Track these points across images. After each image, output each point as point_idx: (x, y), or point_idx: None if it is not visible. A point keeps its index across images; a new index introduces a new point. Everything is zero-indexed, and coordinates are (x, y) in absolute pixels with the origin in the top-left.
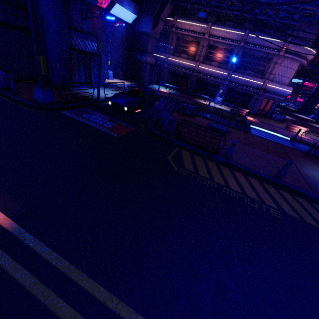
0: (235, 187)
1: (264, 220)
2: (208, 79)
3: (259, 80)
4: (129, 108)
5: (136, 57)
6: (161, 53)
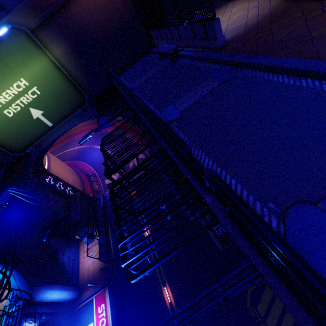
0: None
1: None
2: None
3: None
4: None
5: None
6: None
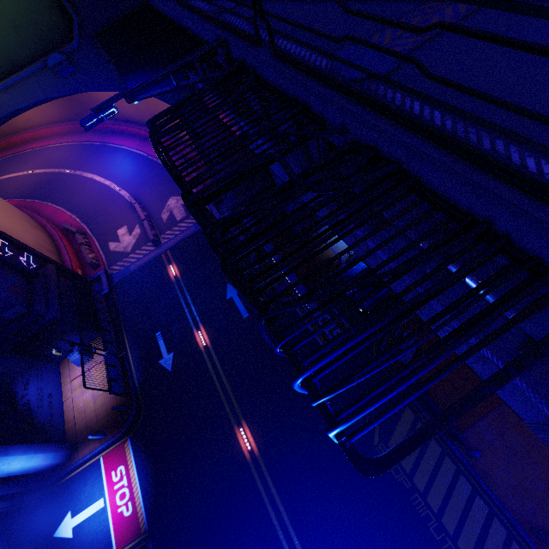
0: (434, 501)
1: None
2: None
3: None
4: (366, 310)
5: None
6: None
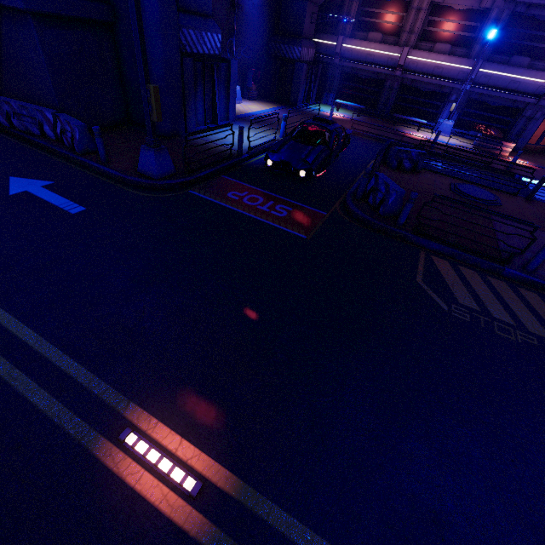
0: None
1: None
2: (425, 82)
3: (543, 76)
4: (309, 172)
5: (281, 49)
6: (328, 34)
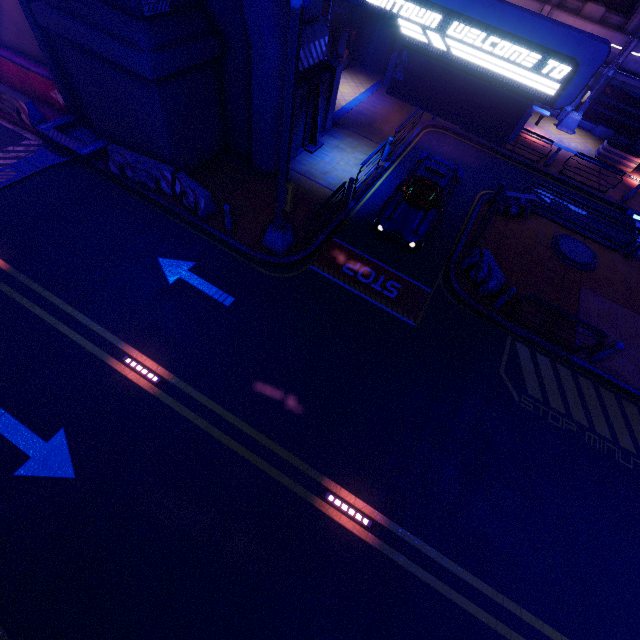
0: (602, 429)
1: (639, 490)
2: None
3: None
4: (418, 243)
5: None
6: None
